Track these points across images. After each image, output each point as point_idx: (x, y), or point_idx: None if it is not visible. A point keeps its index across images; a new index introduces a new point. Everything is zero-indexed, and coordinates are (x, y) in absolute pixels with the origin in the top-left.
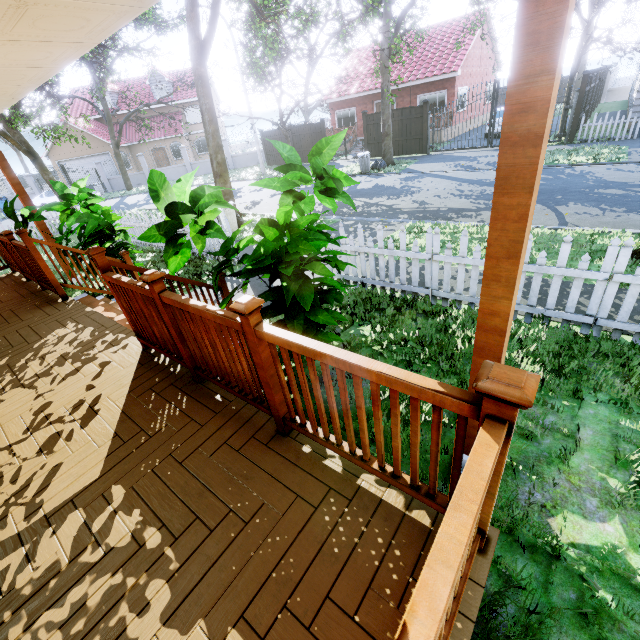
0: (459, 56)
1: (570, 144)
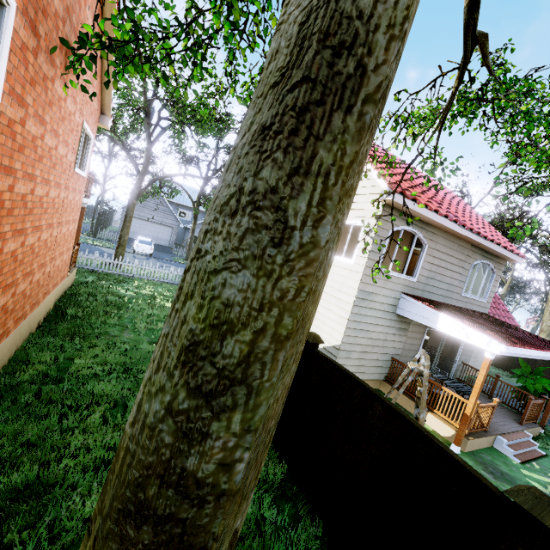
0: None
1: (95, 238)
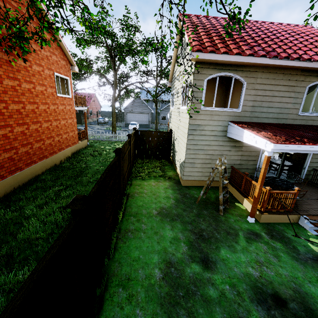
0: (88, 103)
1: None
